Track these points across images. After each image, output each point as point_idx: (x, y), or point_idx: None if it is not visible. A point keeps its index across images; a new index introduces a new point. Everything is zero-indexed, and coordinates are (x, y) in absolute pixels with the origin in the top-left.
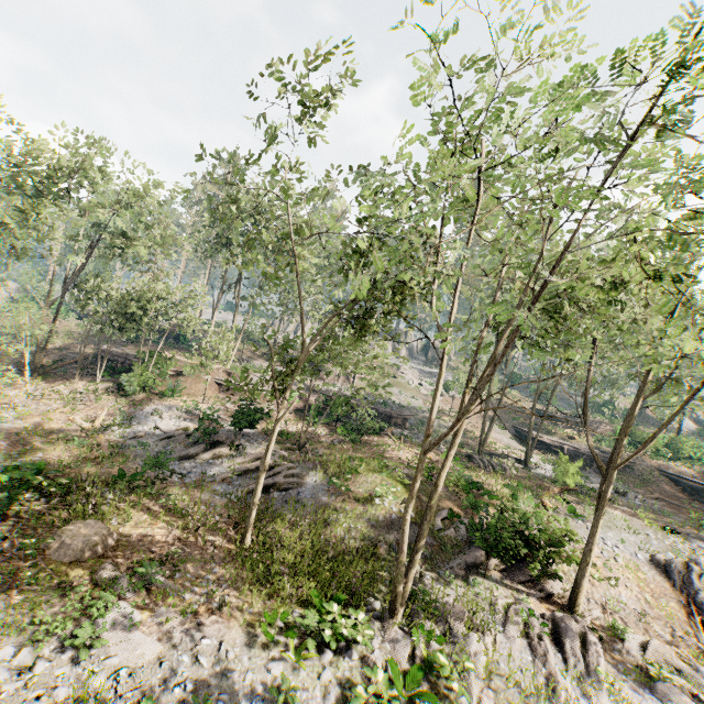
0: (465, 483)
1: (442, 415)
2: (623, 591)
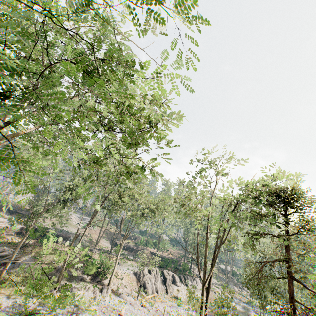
0: (86, 255)
1: (85, 236)
2: (124, 281)
